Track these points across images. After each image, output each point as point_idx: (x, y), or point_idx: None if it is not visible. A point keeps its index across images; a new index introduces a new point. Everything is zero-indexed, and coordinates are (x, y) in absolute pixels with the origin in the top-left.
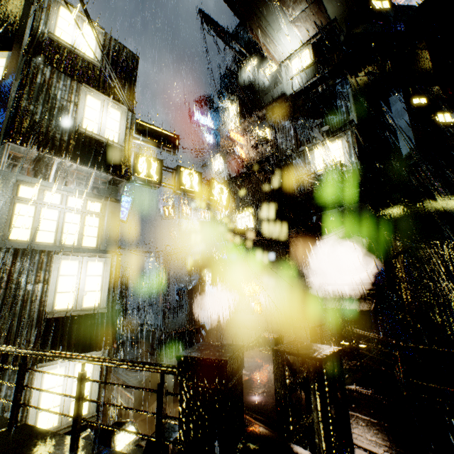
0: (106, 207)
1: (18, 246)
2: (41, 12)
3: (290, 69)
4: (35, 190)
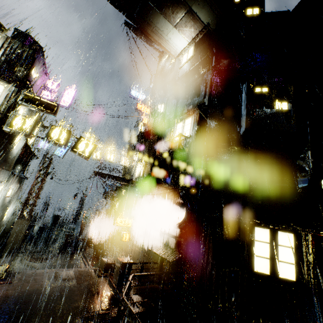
0: None
1: None
2: None
3: (181, 61)
4: None
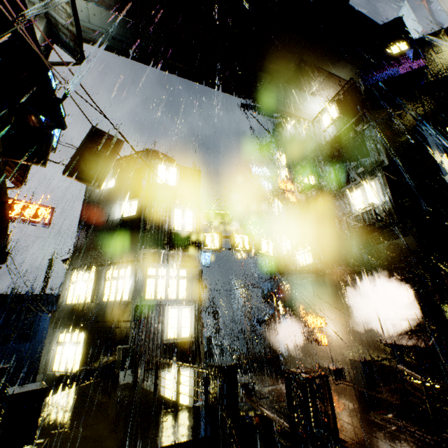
0: (189, 272)
1: (149, 302)
2: (150, 173)
3: (321, 124)
4: (154, 269)
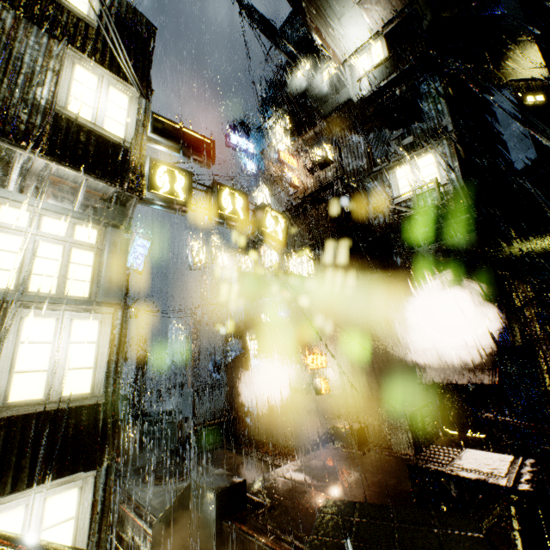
0: (105, 236)
1: None
2: None
3: (356, 69)
4: None
